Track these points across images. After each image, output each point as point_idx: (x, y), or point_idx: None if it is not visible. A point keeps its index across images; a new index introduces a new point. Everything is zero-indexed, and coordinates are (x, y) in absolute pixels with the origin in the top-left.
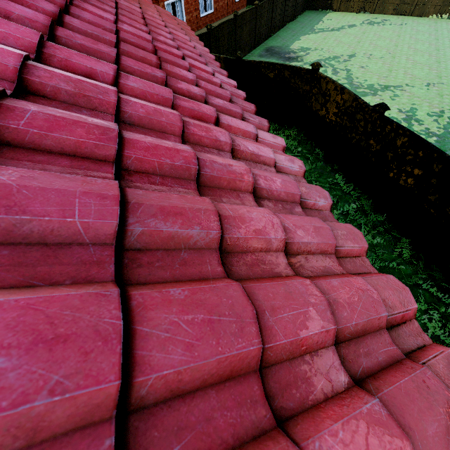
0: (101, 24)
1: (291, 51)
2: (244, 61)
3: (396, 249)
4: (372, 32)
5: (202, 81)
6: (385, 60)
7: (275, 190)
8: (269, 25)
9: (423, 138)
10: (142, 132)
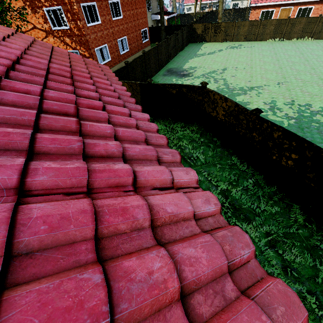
0: (24, 101)
1: (184, 70)
2: (153, 84)
3: (291, 215)
4: (234, 53)
5: (119, 130)
6: (247, 70)
7: (202, 275)
8: (167, 55)
9: (293, 133)
10: (43, 259)
